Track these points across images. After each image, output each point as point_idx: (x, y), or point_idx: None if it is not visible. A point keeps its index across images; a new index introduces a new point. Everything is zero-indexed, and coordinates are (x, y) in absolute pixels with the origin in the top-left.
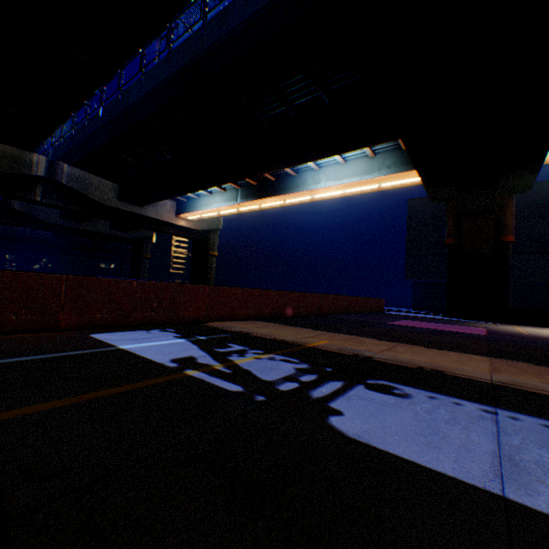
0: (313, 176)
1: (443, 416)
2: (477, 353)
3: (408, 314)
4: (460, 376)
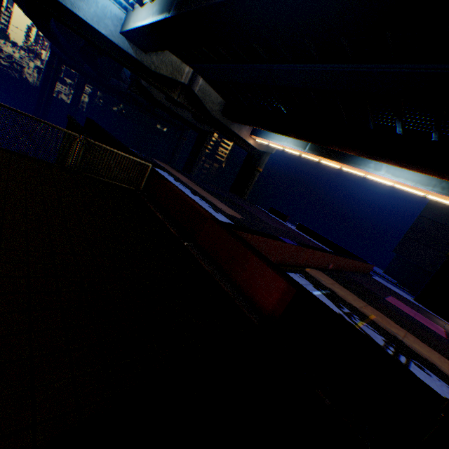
0: (377, 163)
1: (445, 390)
2: (446, 357)
3: (388, 285)
4: (443, 372)
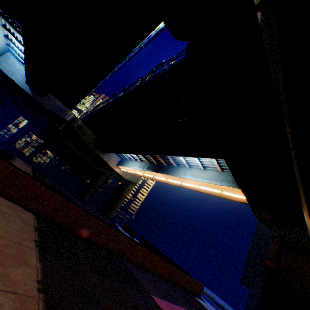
0: (185, 170)
1: None
2: None
3: None
4: None
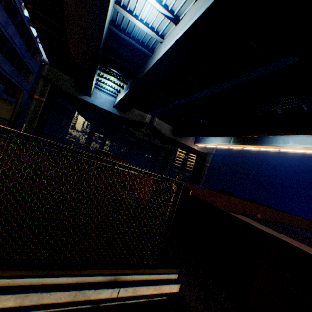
0: (283, 138)
1: None
2: None
3: None
4: None
